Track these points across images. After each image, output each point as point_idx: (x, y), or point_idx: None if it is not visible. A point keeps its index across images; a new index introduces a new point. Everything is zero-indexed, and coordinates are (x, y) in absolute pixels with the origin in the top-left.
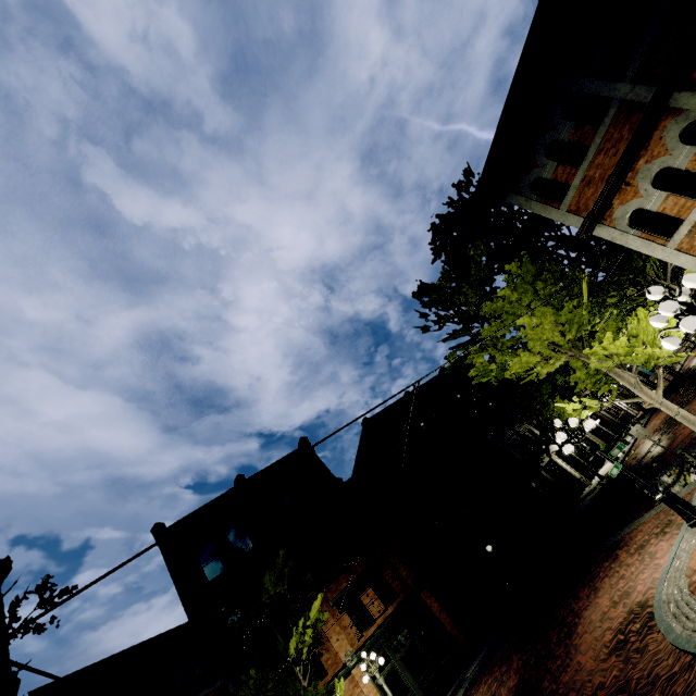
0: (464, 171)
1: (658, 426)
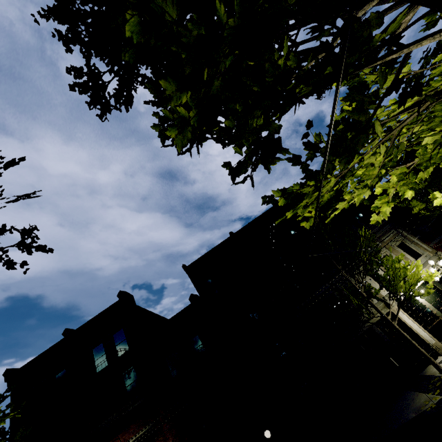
0: None
1: None
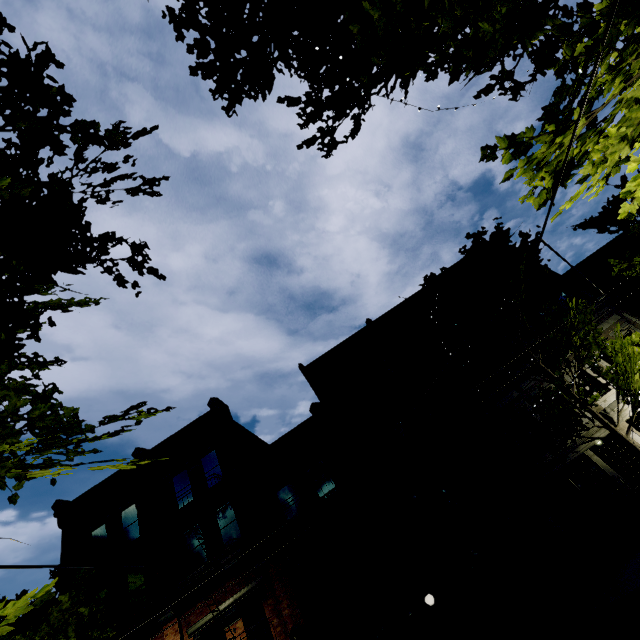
0: None
1: None
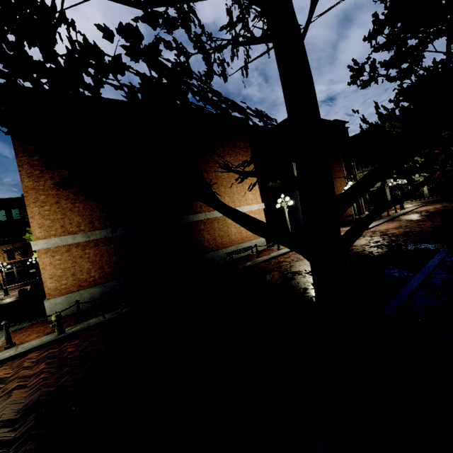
0: None
1: None
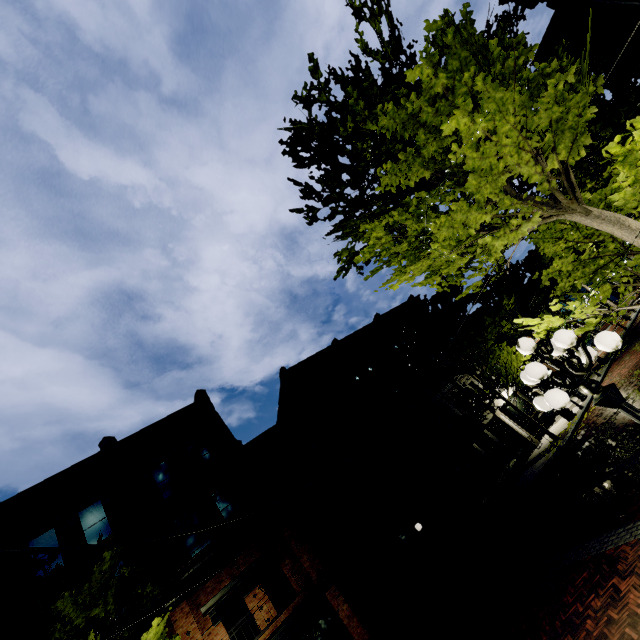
0: (391, 31)
1: (627, 376)
